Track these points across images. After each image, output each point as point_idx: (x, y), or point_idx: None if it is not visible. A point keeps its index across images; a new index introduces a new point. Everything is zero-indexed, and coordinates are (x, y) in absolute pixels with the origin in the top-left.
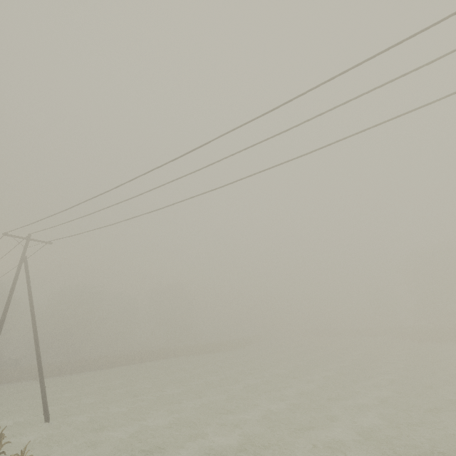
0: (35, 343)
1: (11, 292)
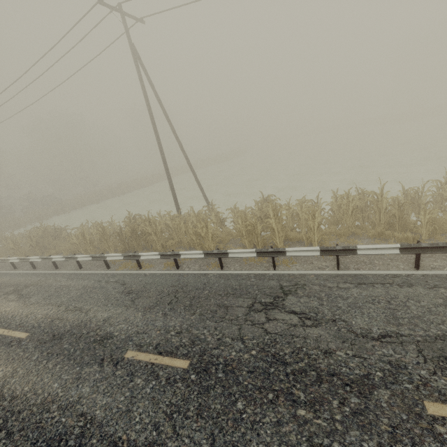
0: (182, 149)
1: (146, 96)
